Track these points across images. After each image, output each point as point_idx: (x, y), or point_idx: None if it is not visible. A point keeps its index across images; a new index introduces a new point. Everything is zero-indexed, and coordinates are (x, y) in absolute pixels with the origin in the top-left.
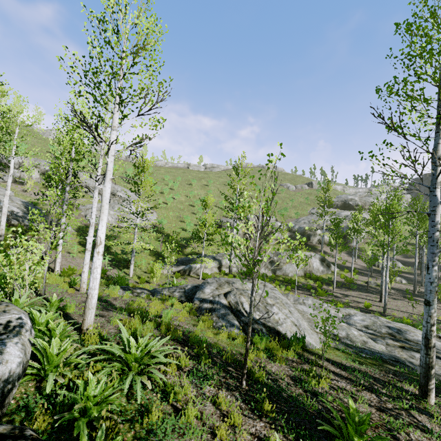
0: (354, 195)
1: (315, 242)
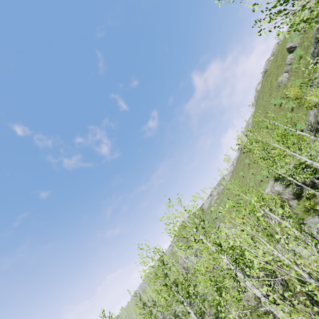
0: None
1: None
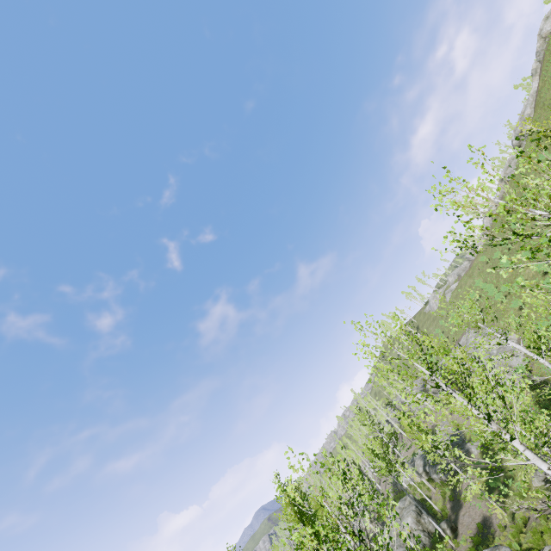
0: None
1: None
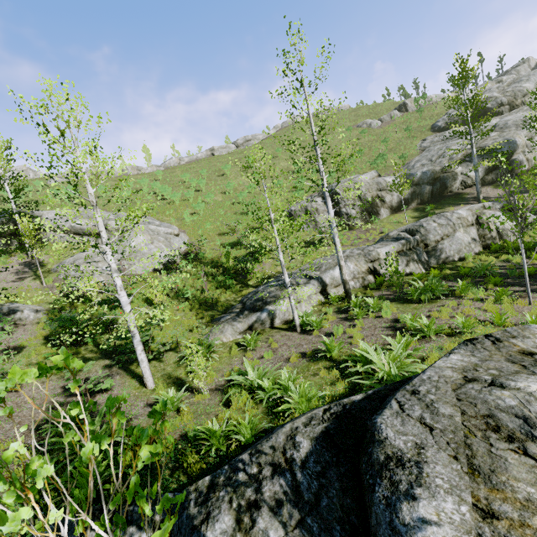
0: (487, 92)
1: (457, 189)
